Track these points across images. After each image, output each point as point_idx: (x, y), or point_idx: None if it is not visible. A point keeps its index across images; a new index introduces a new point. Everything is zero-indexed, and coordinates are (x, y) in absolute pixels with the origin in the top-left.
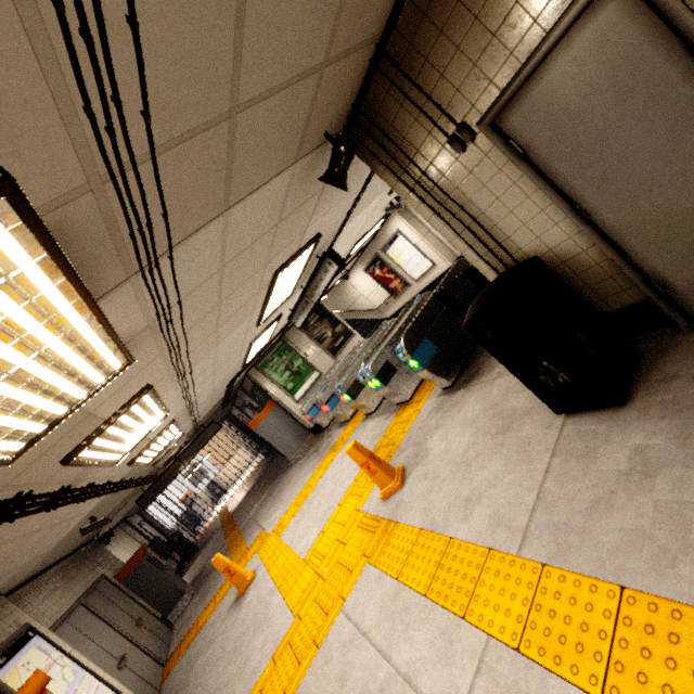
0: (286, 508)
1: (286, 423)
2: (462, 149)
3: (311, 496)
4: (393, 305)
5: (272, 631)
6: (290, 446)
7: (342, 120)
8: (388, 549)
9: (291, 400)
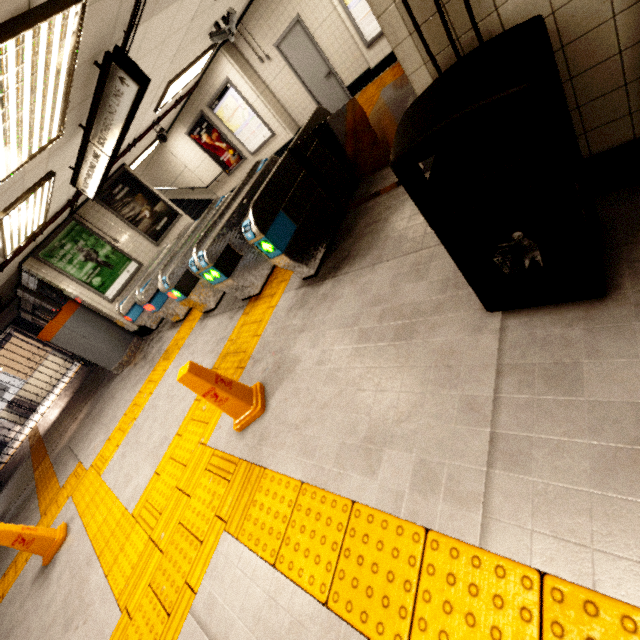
0: (109, 433)
1: (99, 328)
2: None
3: (140, 419)
4: (226, 183)
5: (90, 632)
6: (108, 355)
7: None
8: (254, 511)
9: (101, 299)
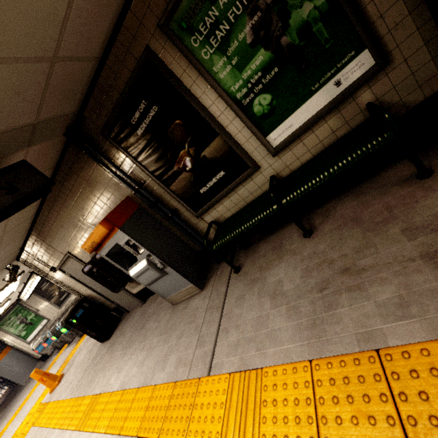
0: (9, 419)
1: (20, 359)
2: (54, 272)
3: (25, 404)
4: None
5: None
6: (21, 375)
7: (14, 259)
8: (42, 415)
9: (24, 343)
